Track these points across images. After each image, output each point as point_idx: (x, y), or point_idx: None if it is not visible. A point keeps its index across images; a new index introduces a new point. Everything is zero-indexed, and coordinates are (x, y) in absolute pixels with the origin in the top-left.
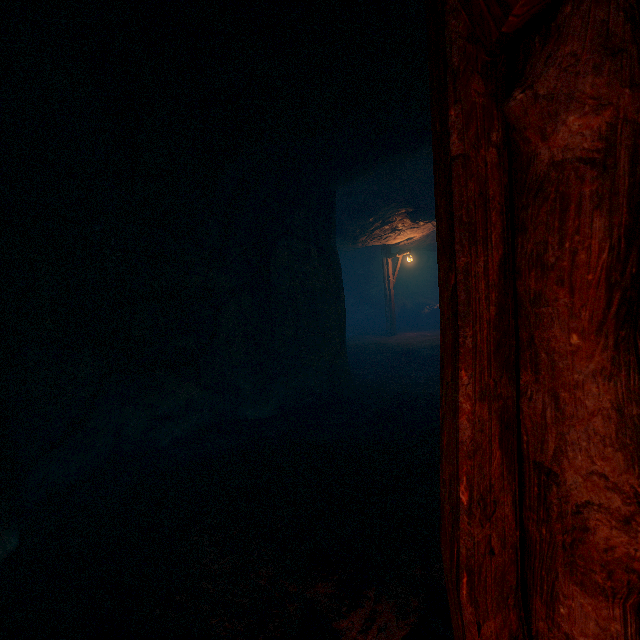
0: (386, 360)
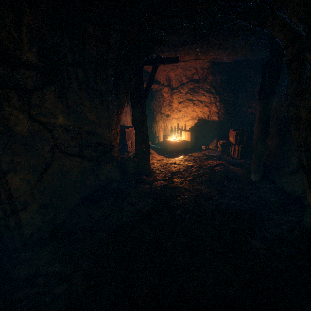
0: None
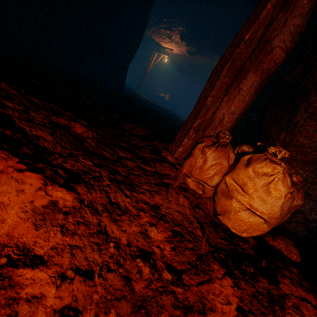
0: (135, 94)
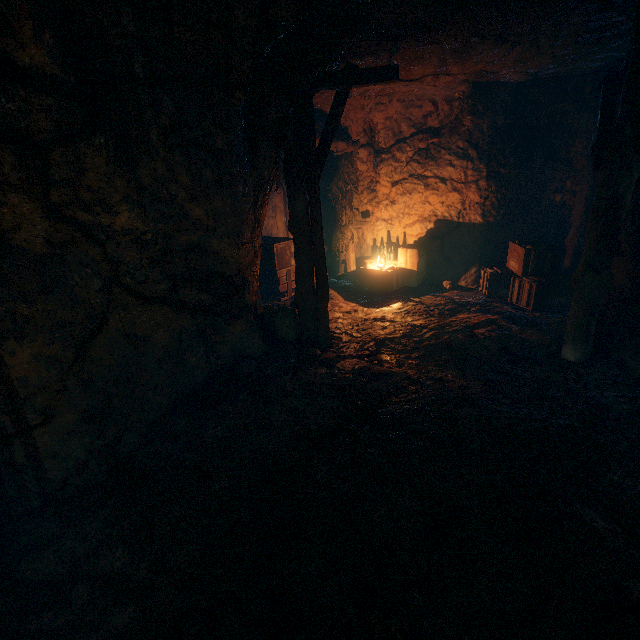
0: None
